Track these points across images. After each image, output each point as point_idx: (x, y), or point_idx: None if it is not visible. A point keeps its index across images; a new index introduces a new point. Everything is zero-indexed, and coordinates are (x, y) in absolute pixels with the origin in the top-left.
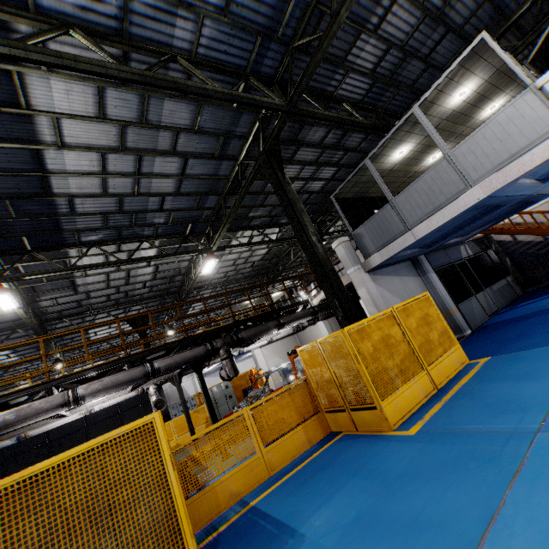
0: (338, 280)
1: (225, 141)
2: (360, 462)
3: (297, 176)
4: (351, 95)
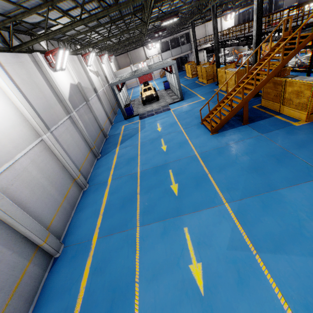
0: None
1: None
2: None
3: None
4: None
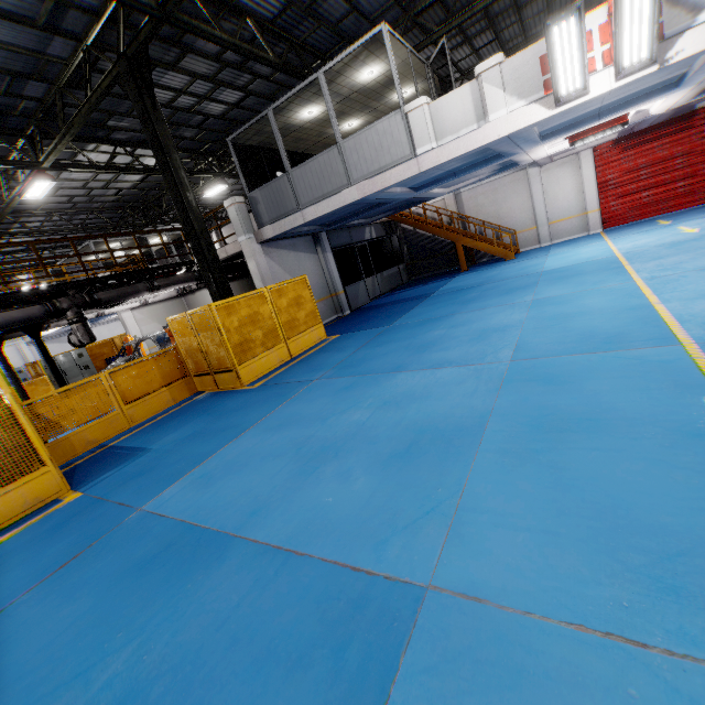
0: (214, 254)
1: (57, 8)
2: (210, 408)
3: (184, 89)
4: (258, 10)
